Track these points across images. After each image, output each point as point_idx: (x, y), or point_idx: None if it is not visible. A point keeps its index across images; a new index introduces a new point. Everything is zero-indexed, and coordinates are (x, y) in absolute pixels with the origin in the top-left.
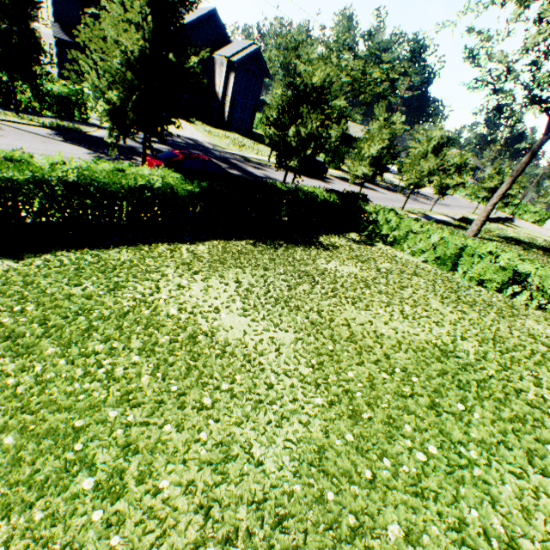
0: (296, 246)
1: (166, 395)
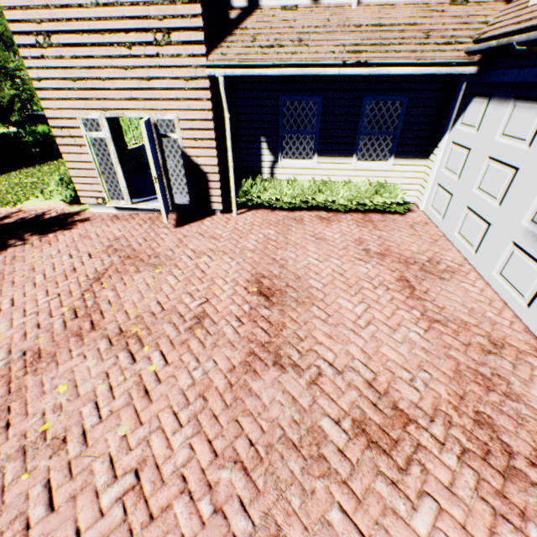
0: (54, 162)
1: (18, 190)
